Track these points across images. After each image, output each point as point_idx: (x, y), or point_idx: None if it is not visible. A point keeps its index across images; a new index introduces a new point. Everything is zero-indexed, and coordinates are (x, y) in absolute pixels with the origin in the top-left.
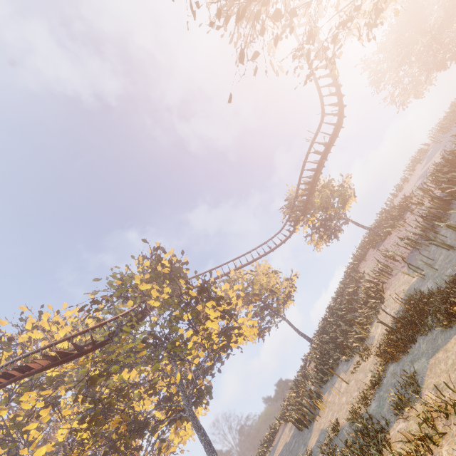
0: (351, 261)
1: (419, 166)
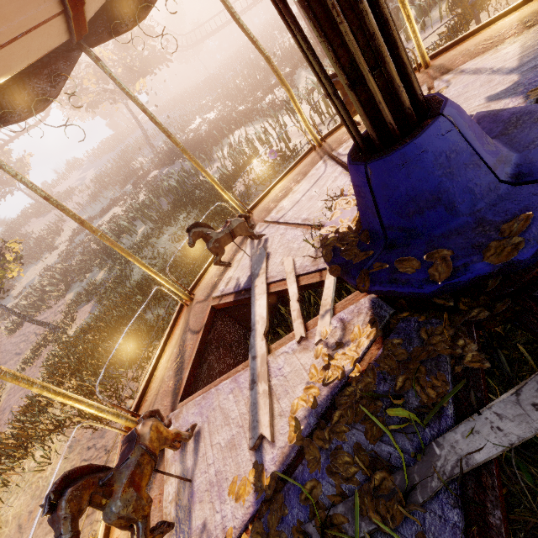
0: (12, 226)
1: (76, 172)
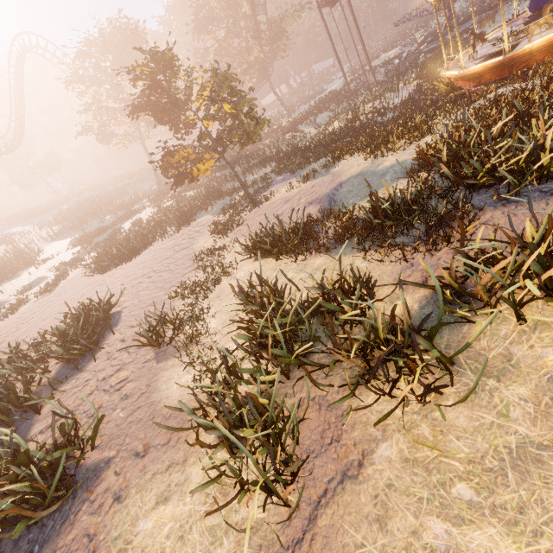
0: None
1: None
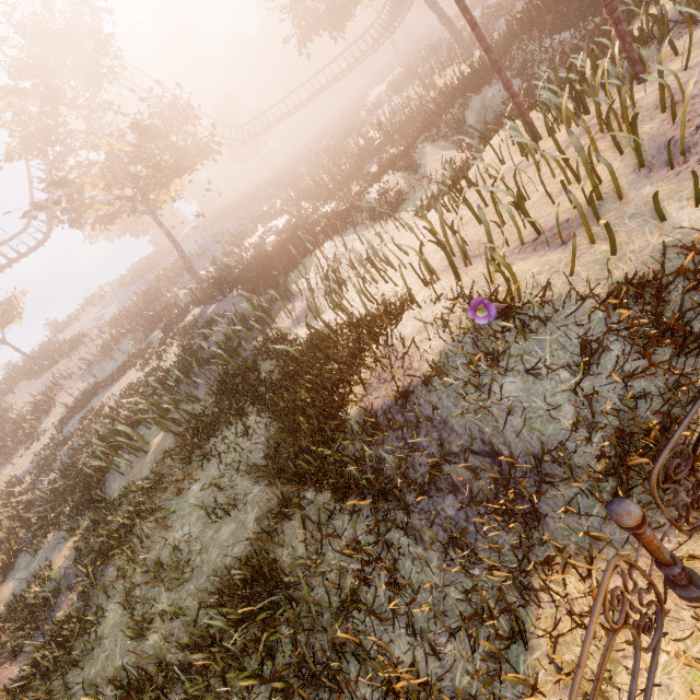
0: None
1: (94, 309)
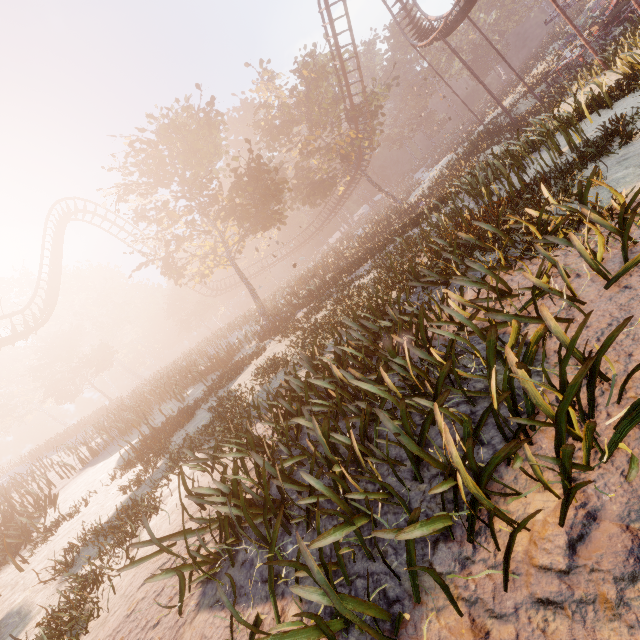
0: None
1: None
